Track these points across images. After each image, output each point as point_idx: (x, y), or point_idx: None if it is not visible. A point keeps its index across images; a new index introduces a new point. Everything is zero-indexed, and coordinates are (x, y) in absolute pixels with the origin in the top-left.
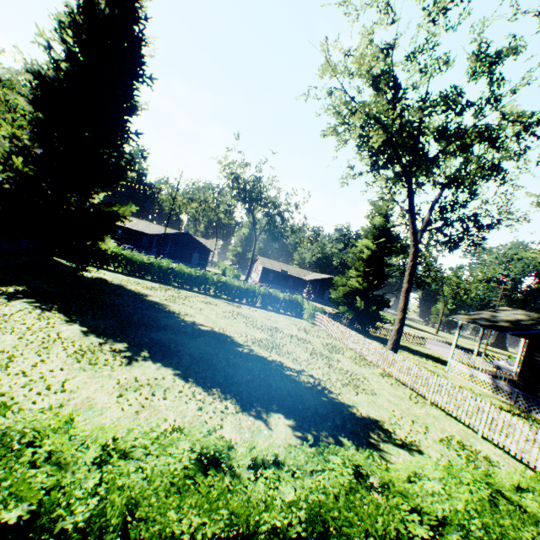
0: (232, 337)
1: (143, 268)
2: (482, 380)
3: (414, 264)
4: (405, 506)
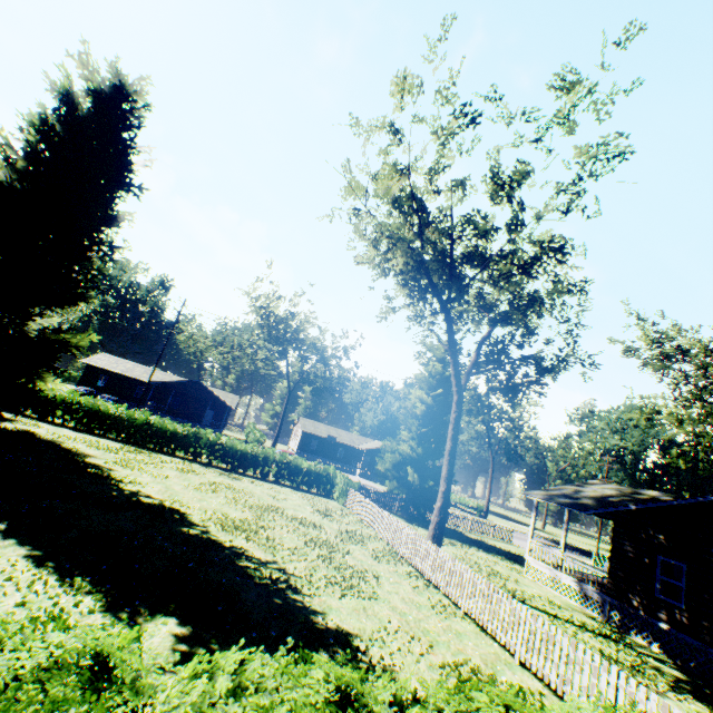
0: (187, 513)
1: (107, 422)
2: (567, 586)
3: (459, 416)
4: (122, 708)
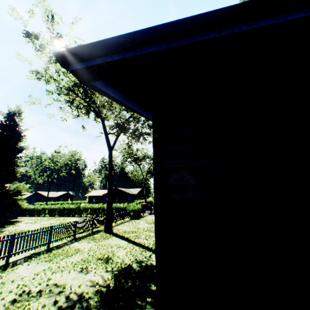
0: (7, 231)
1: (53, 211)
2: None
3: (109, 160)
4: None
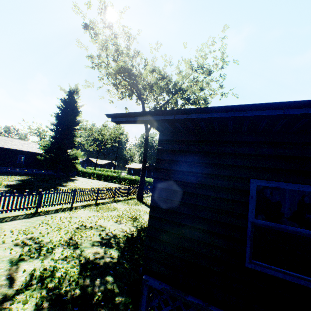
0: (69, 186)
1: (100, 176)
2: None
3: (145, 140)
4: None
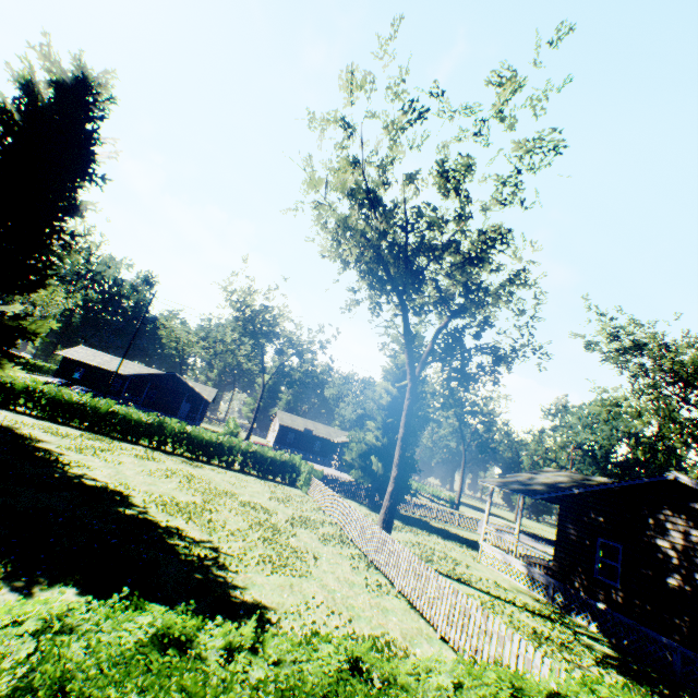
0: (130, 495)
1: (70, 410)
2: (517, 570)
3: (412, 403)
4: None
